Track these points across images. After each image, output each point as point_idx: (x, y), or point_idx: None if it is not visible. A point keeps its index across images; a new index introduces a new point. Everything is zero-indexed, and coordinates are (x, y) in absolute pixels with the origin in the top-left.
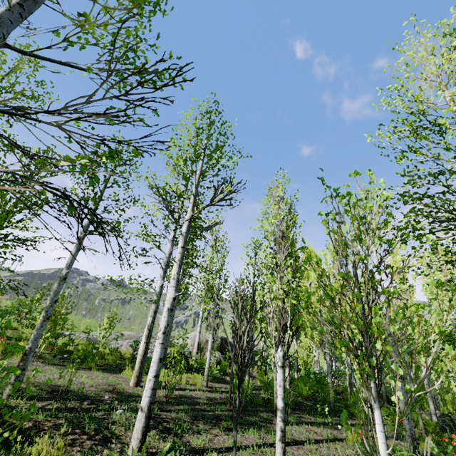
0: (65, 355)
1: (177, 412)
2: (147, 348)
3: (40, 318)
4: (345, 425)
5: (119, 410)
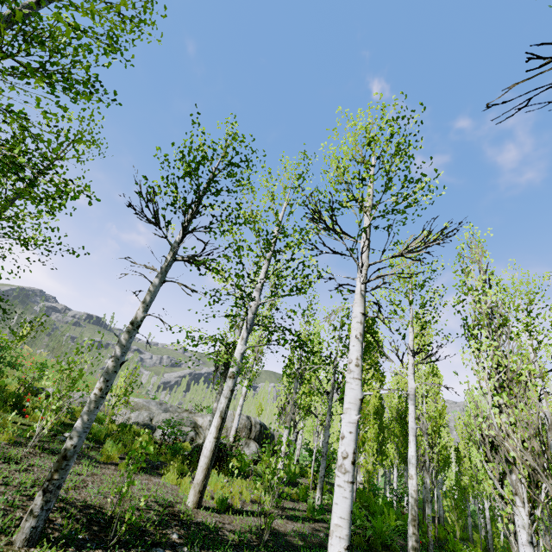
0: (66, 433)
1: None
2: (216, 446)
3: (96, 391)
4: None
5: None
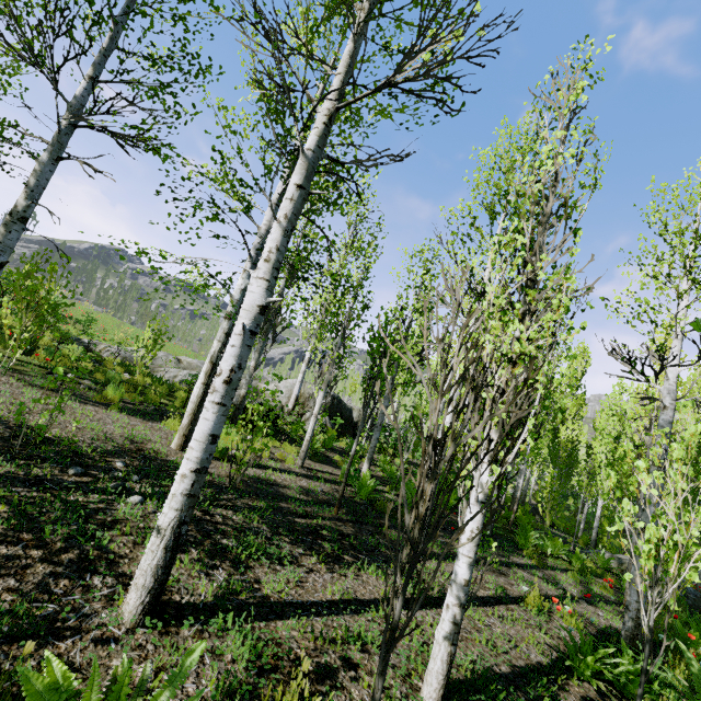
0: (69, 374)
1: (246, 512)
2: (206, 393)
3: None
4: (512, 566)
5: (133, 497)
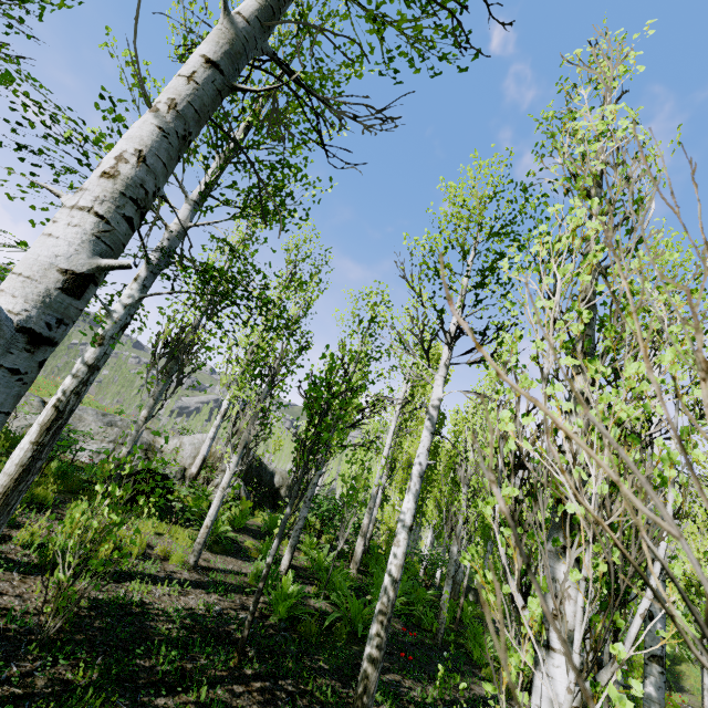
0: None
1: None
2: (36, 458)
3: None
4: (478, 707)
5: None
